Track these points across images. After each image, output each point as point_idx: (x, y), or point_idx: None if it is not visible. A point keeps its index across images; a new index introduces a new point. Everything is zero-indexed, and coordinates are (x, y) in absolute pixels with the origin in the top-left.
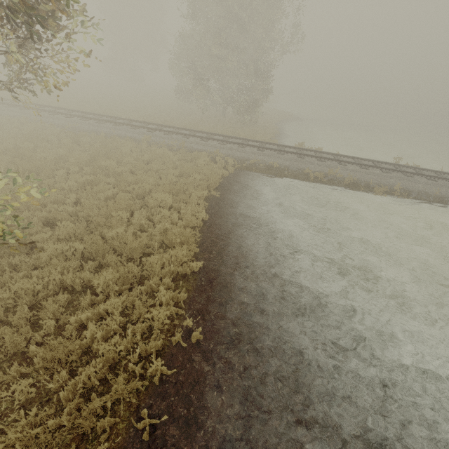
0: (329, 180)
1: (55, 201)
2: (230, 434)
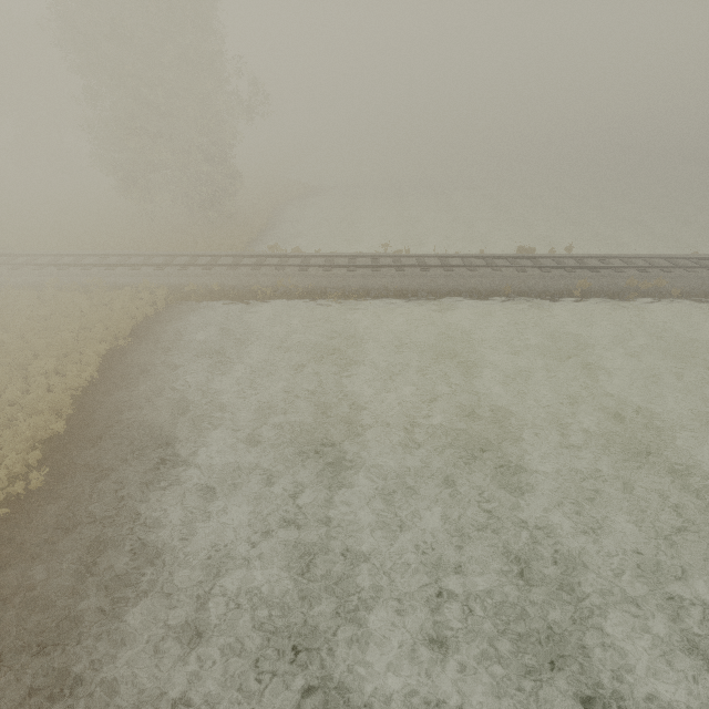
0: (281, 294)
1: None
2: (42, 537)
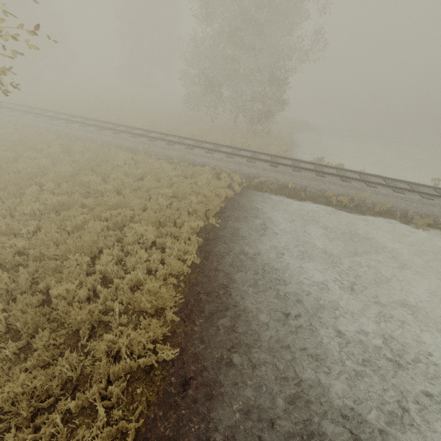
0: (355, 206)
1: (8, 230)
2: None
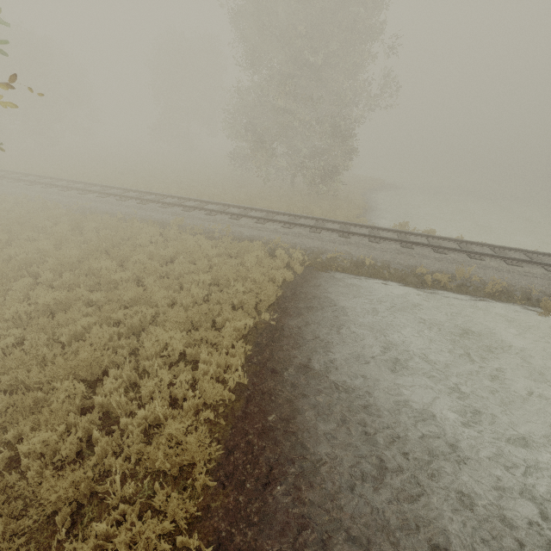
0: (458, 286)
1: None
2: None
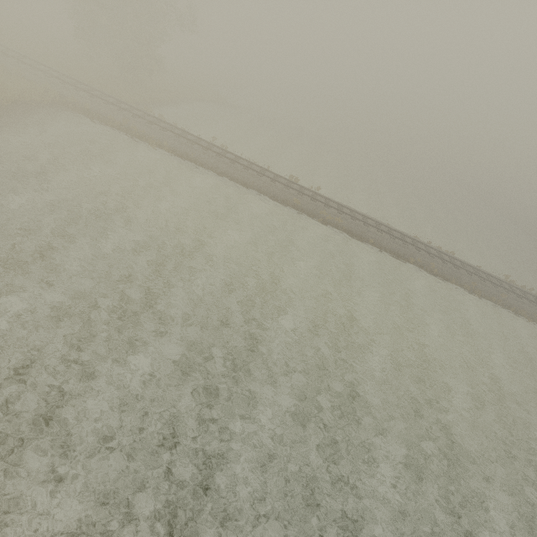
0: (124, 128)
1: None
2: None
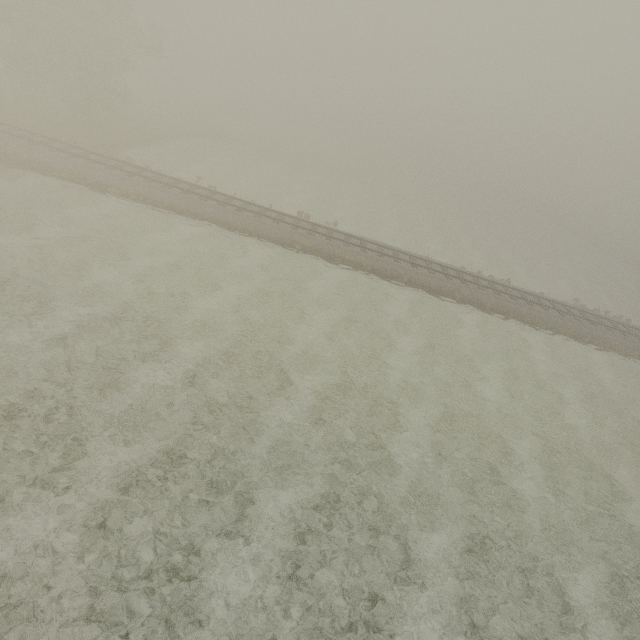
0: (77, 178)
1: None
2: None
